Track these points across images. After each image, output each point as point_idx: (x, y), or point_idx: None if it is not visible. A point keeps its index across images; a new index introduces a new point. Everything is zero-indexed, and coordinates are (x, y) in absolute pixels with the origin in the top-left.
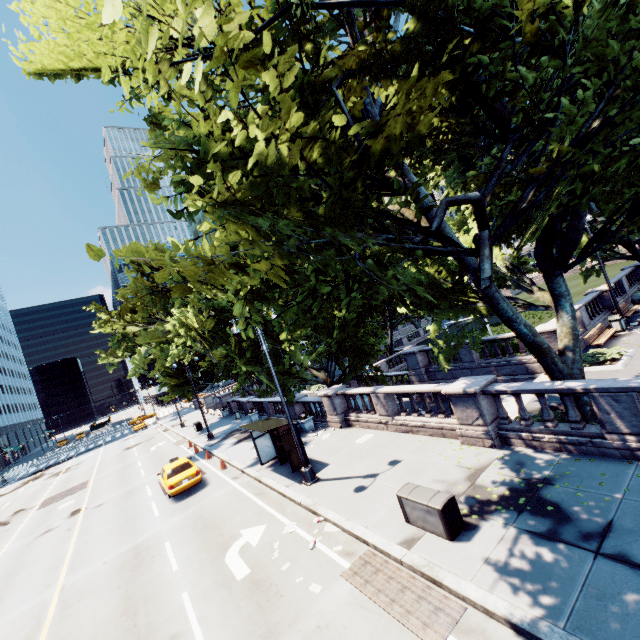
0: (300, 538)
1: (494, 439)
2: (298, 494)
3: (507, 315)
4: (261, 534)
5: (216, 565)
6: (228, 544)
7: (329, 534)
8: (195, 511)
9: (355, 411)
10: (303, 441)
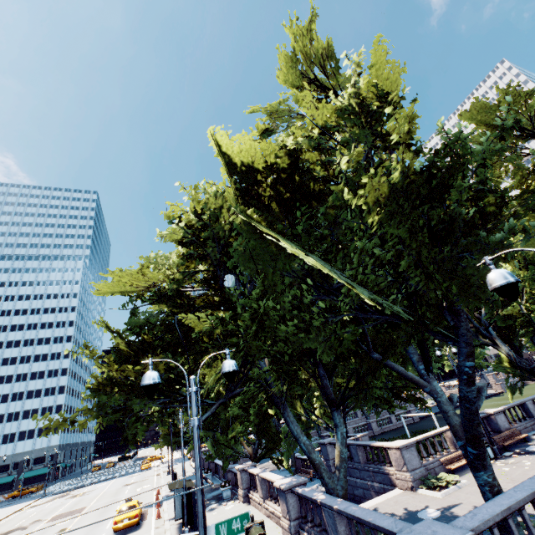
0: None
1: (293, 534)
2: None
3: (294, 434)
4: None
5: None
6: None
7: None
8: None
9: (252, 488)
10: (214, 507)
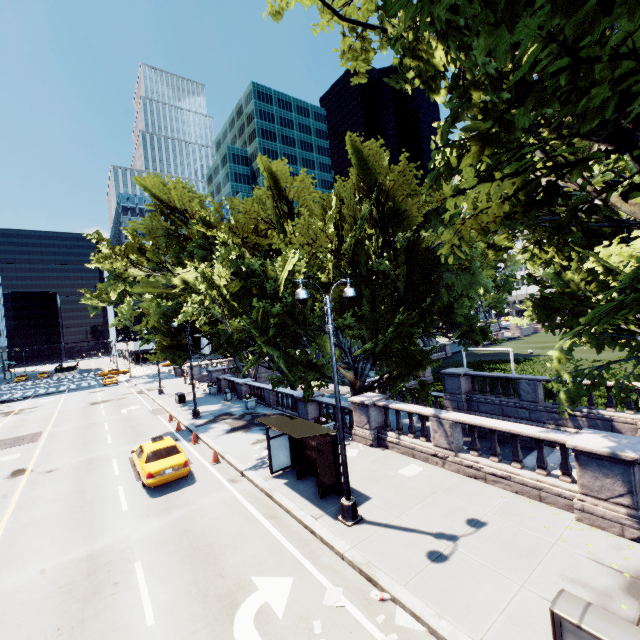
0: (356, 625)
1: None
2: (336, 537)
3: None
4: (287, 595)
5: (218, 638)
6: (234, 598)
7: (407, 633)
8: (179, 519)
9: (395, 431)
10: None
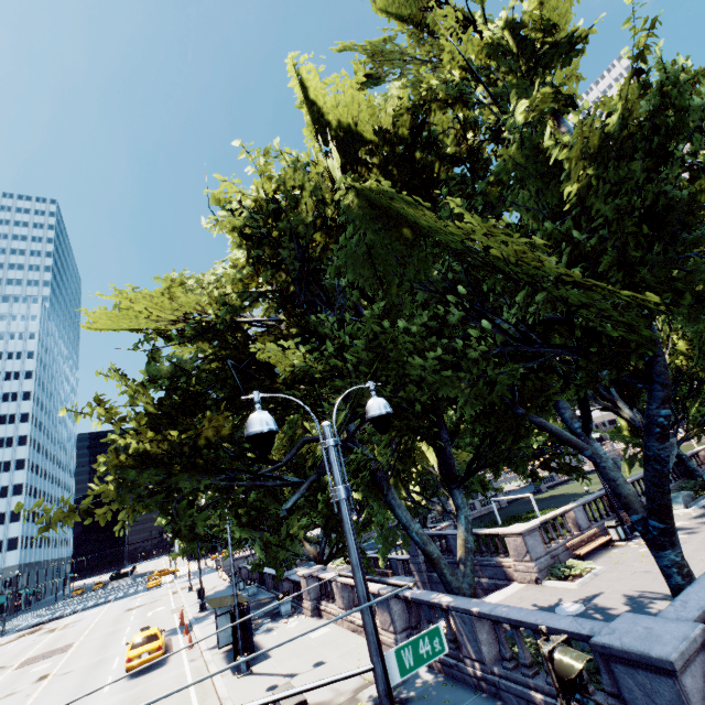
0: None
1: None
2: (224, 685)
3: (402, 521)
4: None
5: None
6: None
7: None
8: (137, 691)
9: (325, 598)
10: (272, 627)
